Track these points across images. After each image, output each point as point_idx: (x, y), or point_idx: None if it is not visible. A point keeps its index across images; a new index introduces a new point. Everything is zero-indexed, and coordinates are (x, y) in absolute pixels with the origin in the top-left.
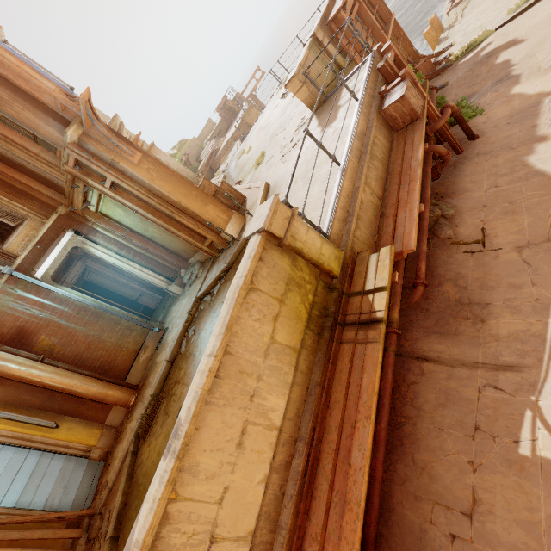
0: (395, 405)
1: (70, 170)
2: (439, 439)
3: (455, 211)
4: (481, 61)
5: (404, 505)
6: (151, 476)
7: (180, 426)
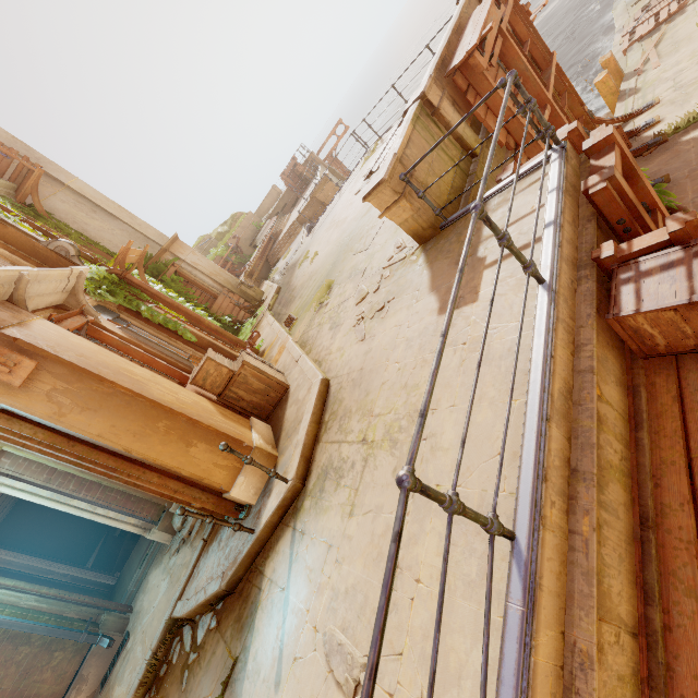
0: None
1: None
2: None
3: None
4: None
5: None
6: None
7: None
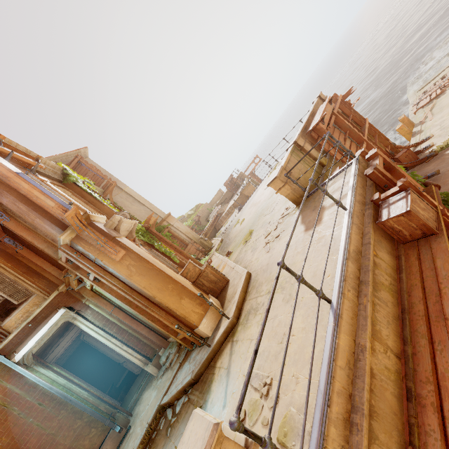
0: None
1: (63, 264)
2: None
3: None
4: None
5: None
6: None
7: None
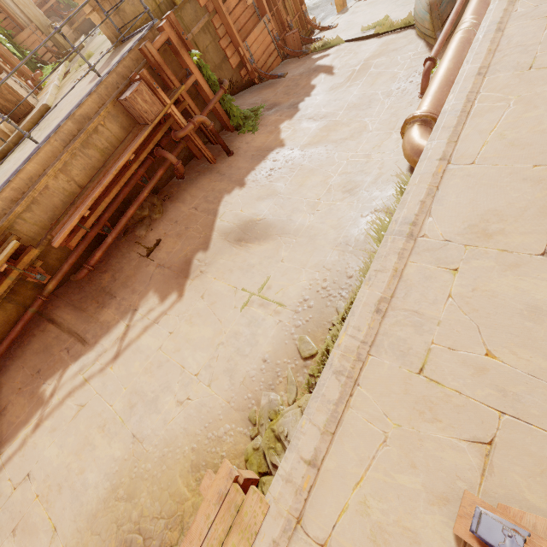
0: (14, 346)
1: None
2: (18, 373)
3: (161, 216)
4: (311, 71)
5: None
6: None
7: None
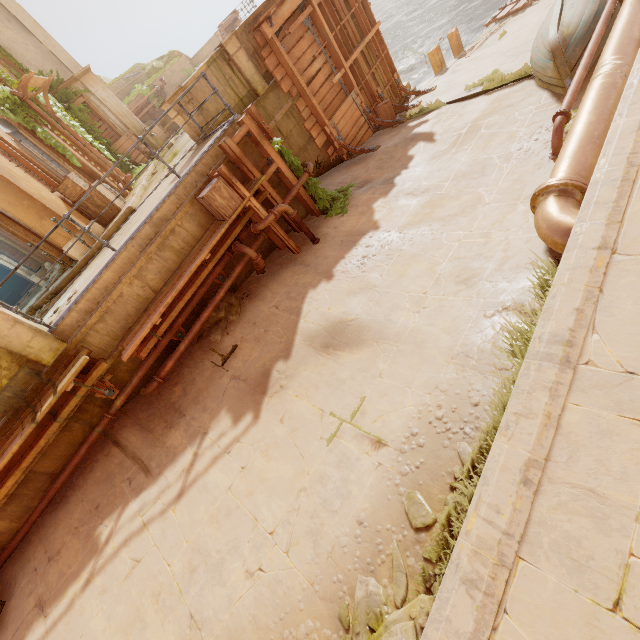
0: (77, 472)
1: None
2: (77, 506)
3: (238, 318)
4: (407, 140)
5: (33, 542)
6: None
7: None
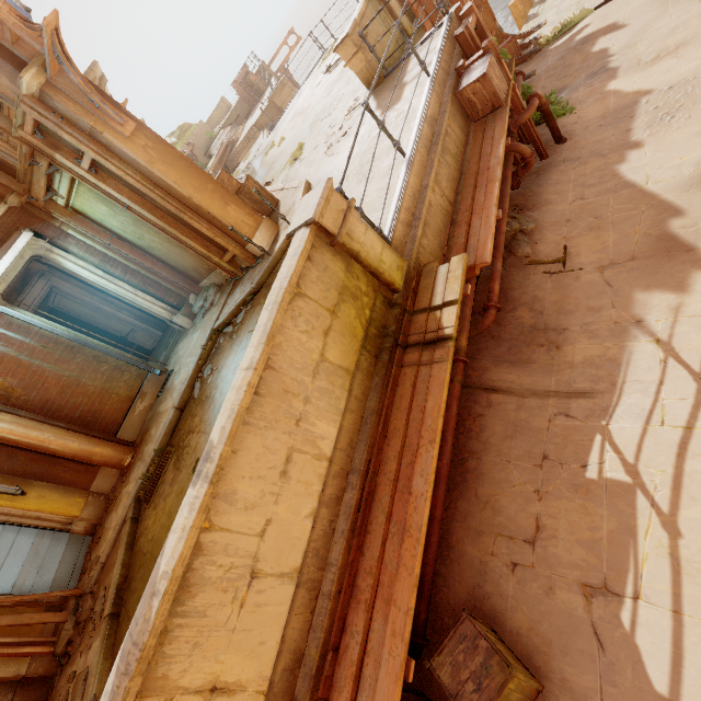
0: (459, 440)
1: (27, 138)
2: (505, 471)
3: (536, 226)
4: (576, 48)
5: (464, 542)
6: (160, 541)
7: (212, 449)
